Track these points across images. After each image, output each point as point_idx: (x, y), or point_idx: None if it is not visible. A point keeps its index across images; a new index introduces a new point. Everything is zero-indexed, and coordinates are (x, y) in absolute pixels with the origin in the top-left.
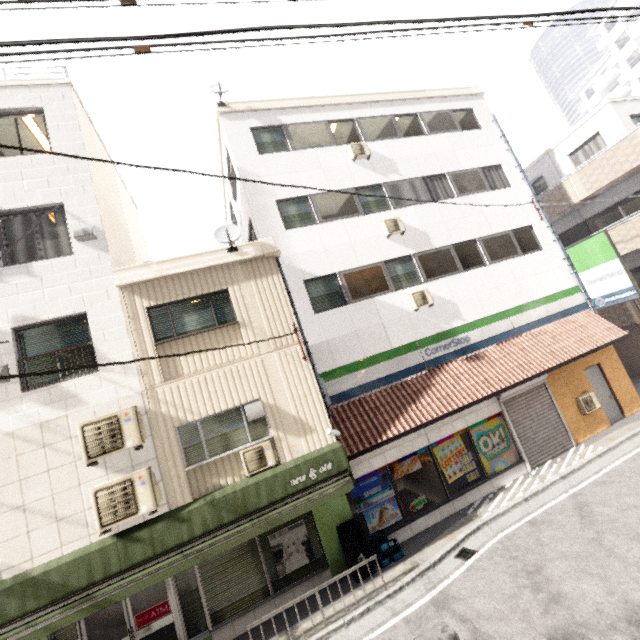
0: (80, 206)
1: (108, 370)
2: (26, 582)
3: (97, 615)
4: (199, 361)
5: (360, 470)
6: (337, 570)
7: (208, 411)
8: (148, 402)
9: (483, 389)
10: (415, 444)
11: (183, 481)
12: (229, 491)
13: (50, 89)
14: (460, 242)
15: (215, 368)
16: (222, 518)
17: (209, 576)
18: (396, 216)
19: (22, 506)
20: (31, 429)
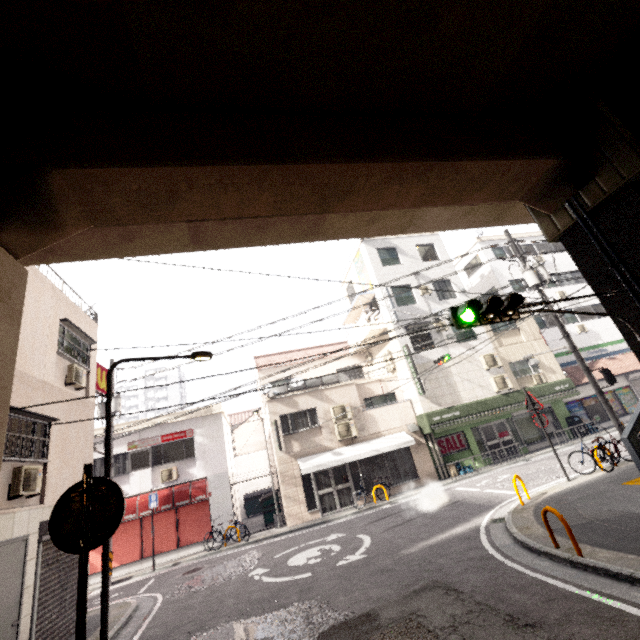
0: (455, 280)
1: (480, 340)
2: (481, 402)
3: (484, 430)
4: (507, 341)
5: (568, 399)
6: (568, 435)
7: (516, 359)
8: (497, 353)
9: (621, 370)
10: (590, 392)
11: (515, 382)
12: (533, 387)
13: (433, 236)
14: (593, 304)
15: (515, 344)
16: (534, 396)
17: (518, 427)
18: (561, 290)
19: (469, 380)
20: (464, 356)
